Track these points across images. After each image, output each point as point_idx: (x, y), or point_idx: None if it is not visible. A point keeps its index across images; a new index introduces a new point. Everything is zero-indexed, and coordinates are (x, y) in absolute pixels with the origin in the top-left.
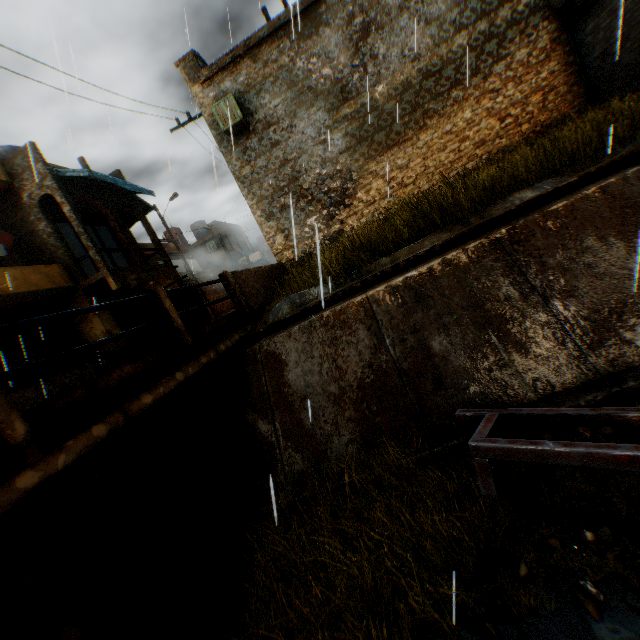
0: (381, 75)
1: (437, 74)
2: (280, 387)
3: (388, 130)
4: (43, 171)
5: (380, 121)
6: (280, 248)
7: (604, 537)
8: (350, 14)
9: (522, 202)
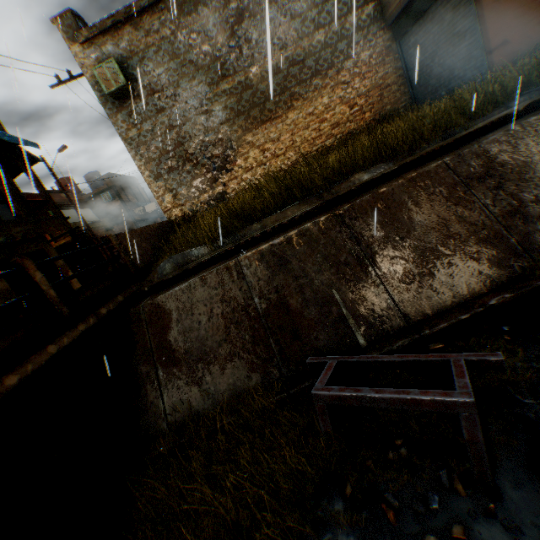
0: (255, 58)
1: (301, 63)
2: (163, 343)
3: (262, 107)
4: None
5: (255, 98)
6: (169, 206)
7: (403, 456)
8: None
9: (360, 184)
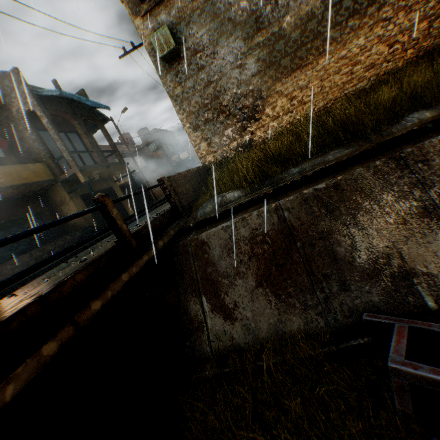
0: (289, 7)
1: (337, 5)
2: (207, 276)
3: (293, 56)
4: (25, 91)
5: (286, 48)
6: (204, 153)
7: None
8: None
9: (423, 122)
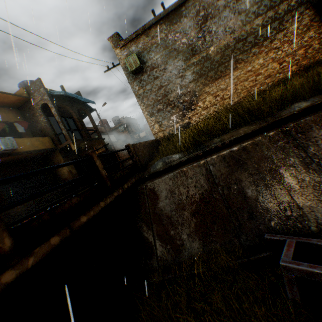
0: (213, 41)
1: (244, 40)
2: (156, 210)
3: (216, 70)
4: (43, 92)
5: (212, 65)
6: (156, 131)
7: None
8: (197, 11)
9: (301, 109)
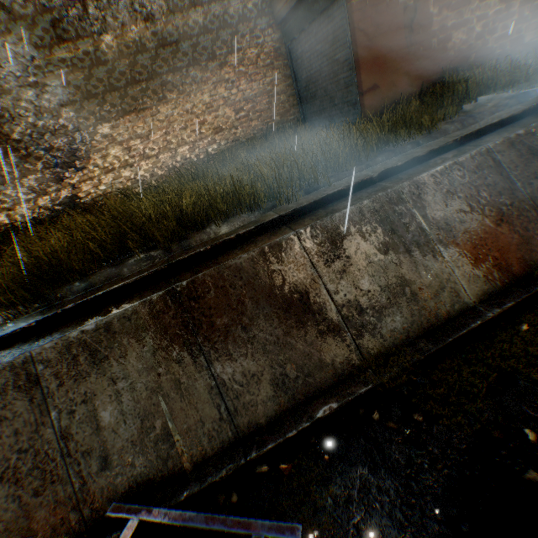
0: (108, 23)
1: (174, 45)
2: None
3: (123, 92)
4: None
5: (112, 79)
6: None
7: None
8: None
9: (211, 244)
